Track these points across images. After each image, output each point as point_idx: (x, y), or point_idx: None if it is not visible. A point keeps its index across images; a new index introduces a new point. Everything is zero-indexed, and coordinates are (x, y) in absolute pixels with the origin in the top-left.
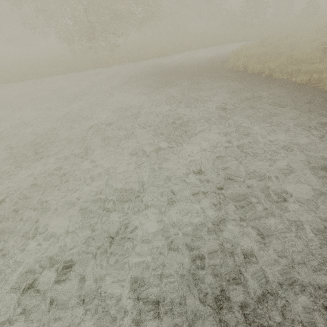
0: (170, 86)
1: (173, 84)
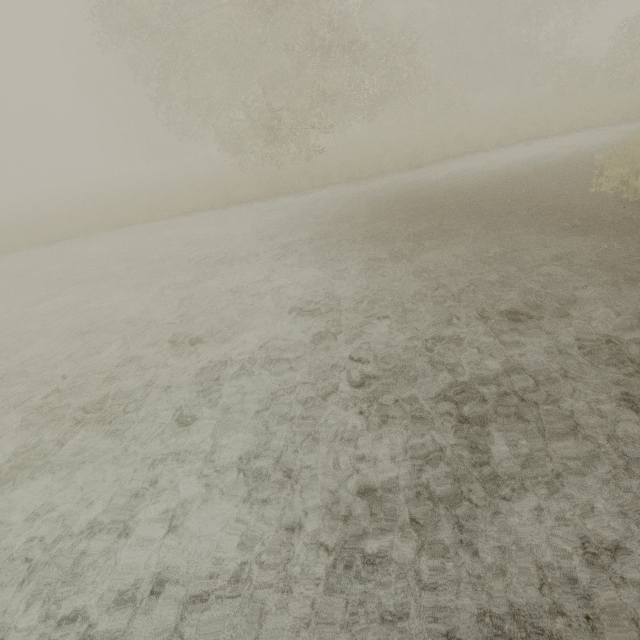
0: (434, 245)
1: (442, 239)
